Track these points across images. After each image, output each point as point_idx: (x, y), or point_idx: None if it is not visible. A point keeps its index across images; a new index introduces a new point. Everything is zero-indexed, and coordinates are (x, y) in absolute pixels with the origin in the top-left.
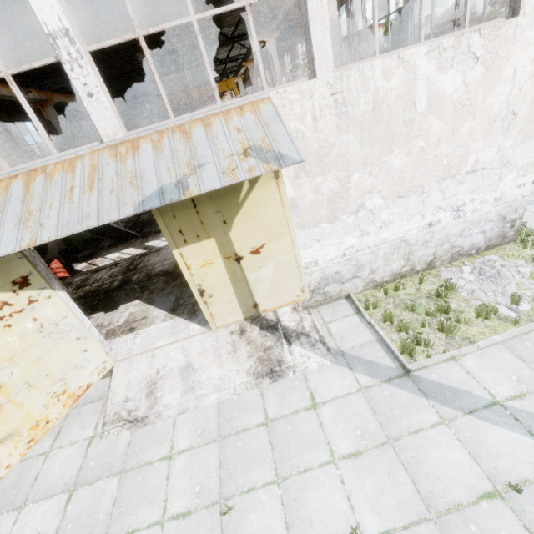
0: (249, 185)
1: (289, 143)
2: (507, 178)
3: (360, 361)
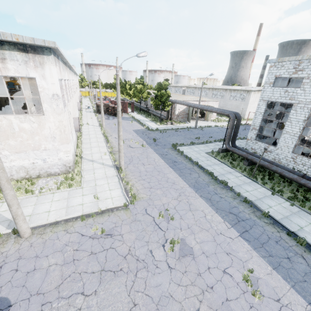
0: None
1: None
2: (61, 153)
3: None
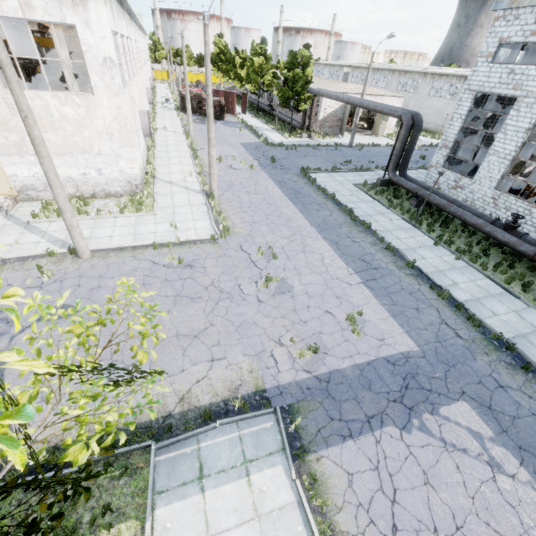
0: None
1: None
2: (122, 162)
3: (16, 219)
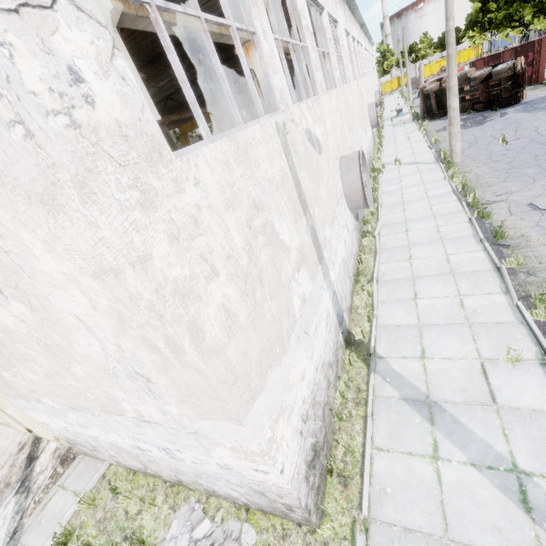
0: None
1: None
2: (218, 450)
3: None
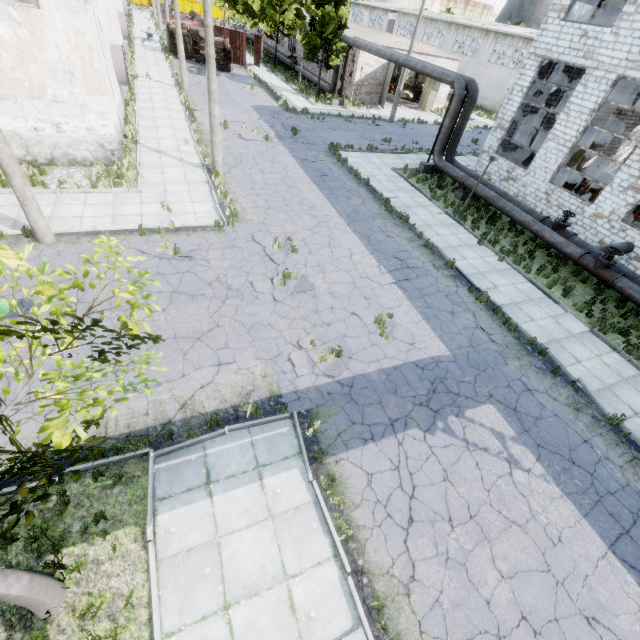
0: None
1: None
2: (90, 116)
3: None
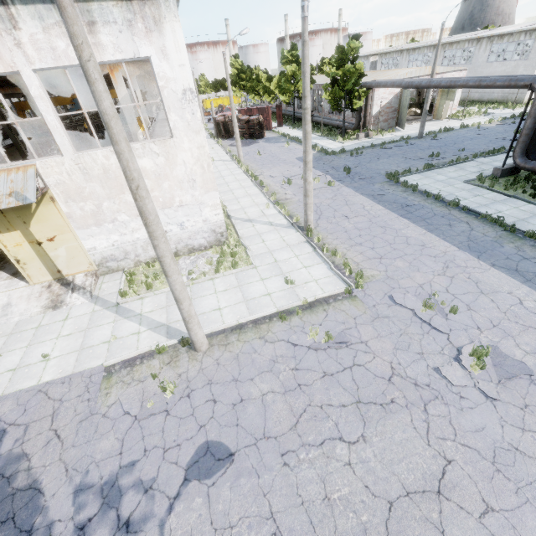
0: (37, 204)
1: (33, 192)
2: (206, 210)
3: (102, 300)
